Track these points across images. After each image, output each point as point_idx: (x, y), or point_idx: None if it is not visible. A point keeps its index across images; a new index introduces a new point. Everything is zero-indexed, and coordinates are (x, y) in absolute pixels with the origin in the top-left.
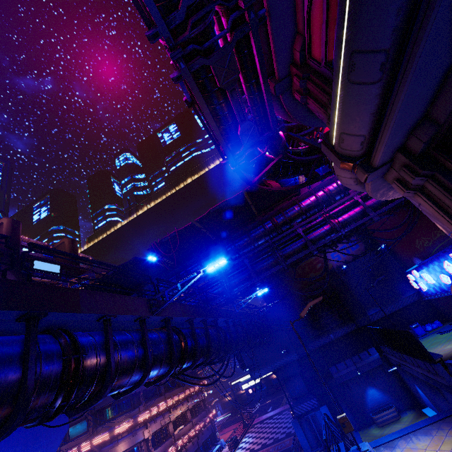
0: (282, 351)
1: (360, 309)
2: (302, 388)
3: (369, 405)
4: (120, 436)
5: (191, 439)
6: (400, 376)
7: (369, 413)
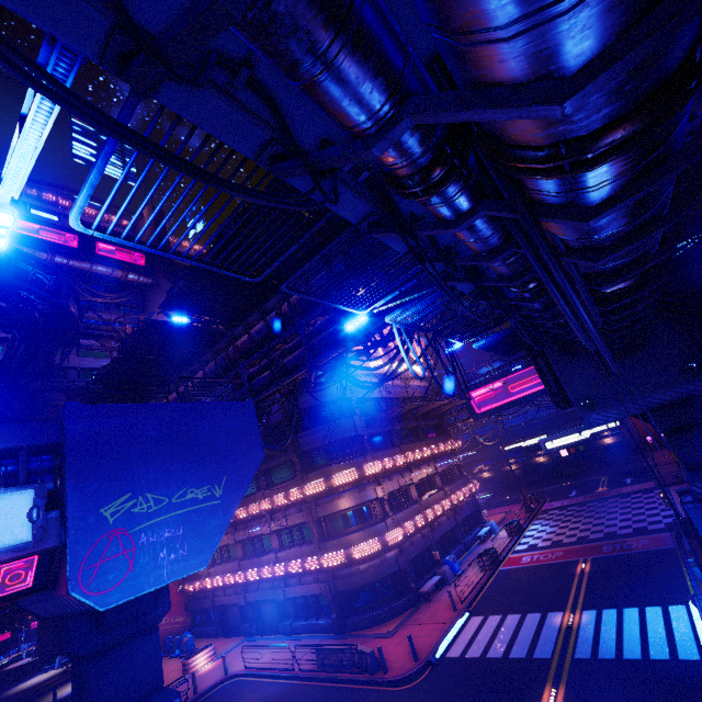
0: (696, 362)
1: None
2: None
3: None
4: (341, 488)
5: (444, 512)
6: None
7: None
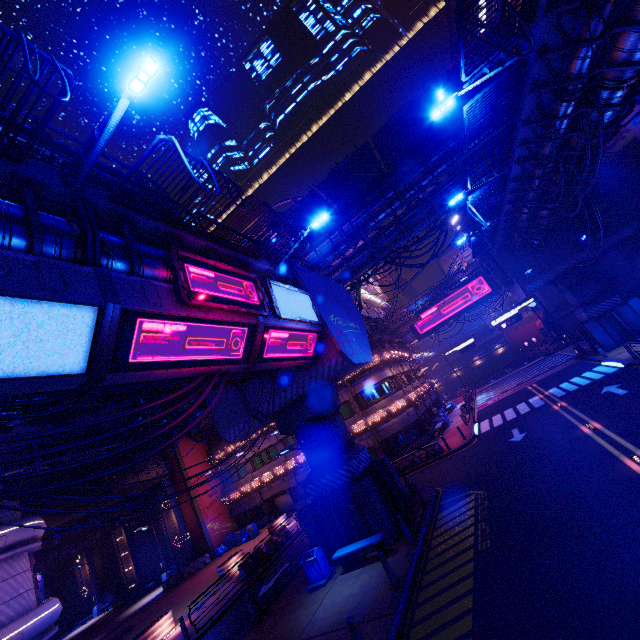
0: (584, 235)
1: None
2: (596, 291)
3: None
4: (368, 371)
5: (425, 393)
6: None
7: None
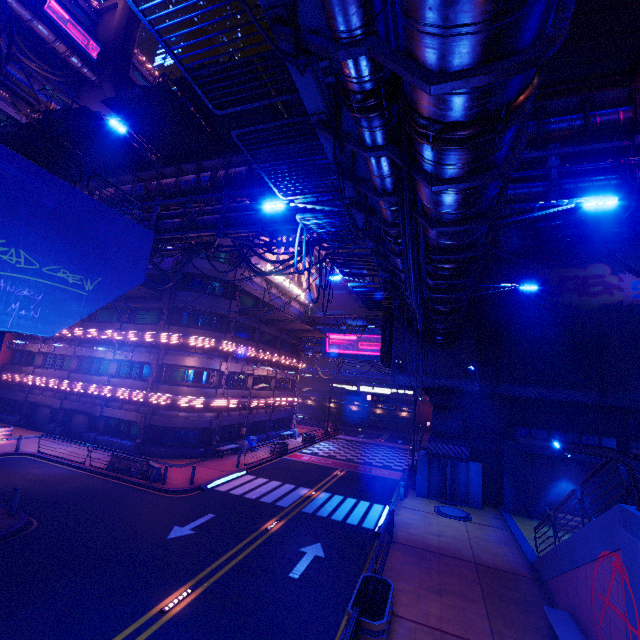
0: (472, 365)
1: (635, 381)
2: (456, 429)
3: (550, 497)
4: (194, 349)
5: (266, 406)
6: (634, 493)
7: (541, 505)
